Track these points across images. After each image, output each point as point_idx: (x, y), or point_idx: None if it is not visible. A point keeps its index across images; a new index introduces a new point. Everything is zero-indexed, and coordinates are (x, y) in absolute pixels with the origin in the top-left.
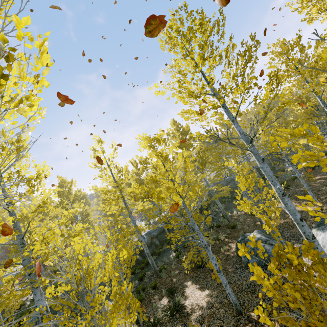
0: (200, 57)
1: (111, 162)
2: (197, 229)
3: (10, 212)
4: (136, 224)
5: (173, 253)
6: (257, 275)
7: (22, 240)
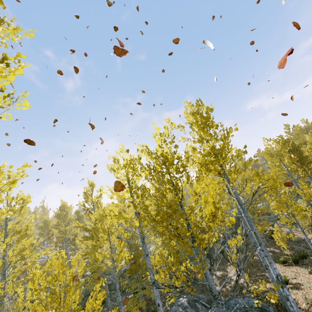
0: None
1: (98, 201)
2: (118, 288)
3: (4, 251)
4: None
5: (133, 294)
6: None
7: (4, 272)
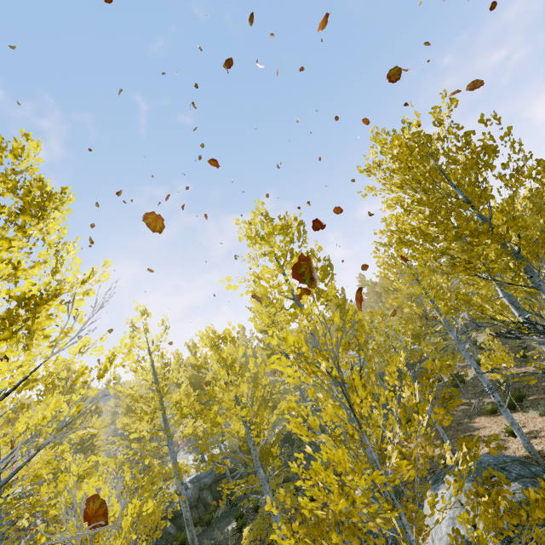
0: (276, 265)
1: (156, 346)
2: (263, 477)
3: None
4: (179, 457)
5: (233, 523)
6: (280, 533)
7: None
